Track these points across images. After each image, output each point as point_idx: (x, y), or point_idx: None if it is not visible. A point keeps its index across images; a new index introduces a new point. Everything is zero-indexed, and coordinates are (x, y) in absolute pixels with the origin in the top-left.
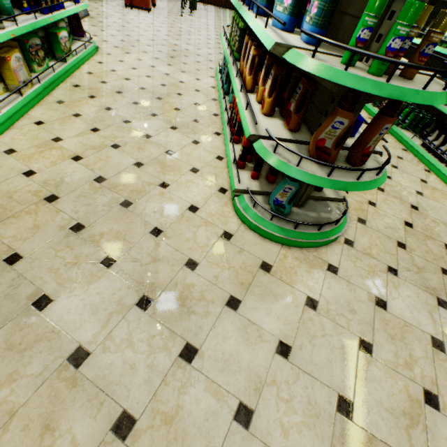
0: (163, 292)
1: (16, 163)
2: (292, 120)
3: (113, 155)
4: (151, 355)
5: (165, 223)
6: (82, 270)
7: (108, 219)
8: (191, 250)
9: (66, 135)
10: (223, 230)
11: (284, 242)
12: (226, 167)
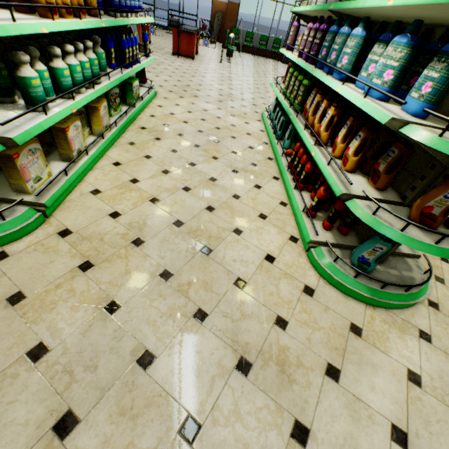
0: (260, 355)
1: (102, 204)
2: (382, 180)
3: (186, 198)
4: (262, 432)
5: (247, 274)
6: (177, 323)
7: (192, 267)
8: (277, 305)
9: (141, 176)
10: (304, 283)
11: (369, 301)
12: (291, 213)
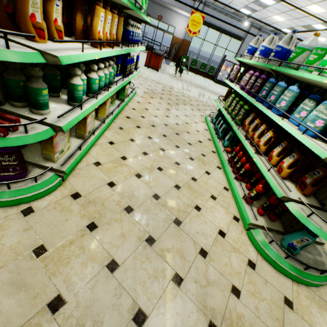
0: (224, 320)
1: (102, 174)
2: (308, 189)
3: (160, 176)
4: None
5: (207, 245)
6: (161, 285)
7: (169, 235)
8: (231, 275)
9: (128, 155)
10: (247, 258)
11: (295, 278)
12: (232, 197)
